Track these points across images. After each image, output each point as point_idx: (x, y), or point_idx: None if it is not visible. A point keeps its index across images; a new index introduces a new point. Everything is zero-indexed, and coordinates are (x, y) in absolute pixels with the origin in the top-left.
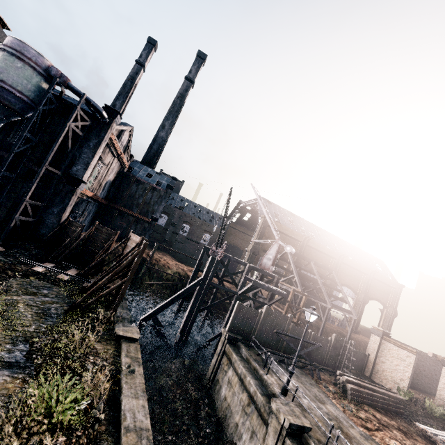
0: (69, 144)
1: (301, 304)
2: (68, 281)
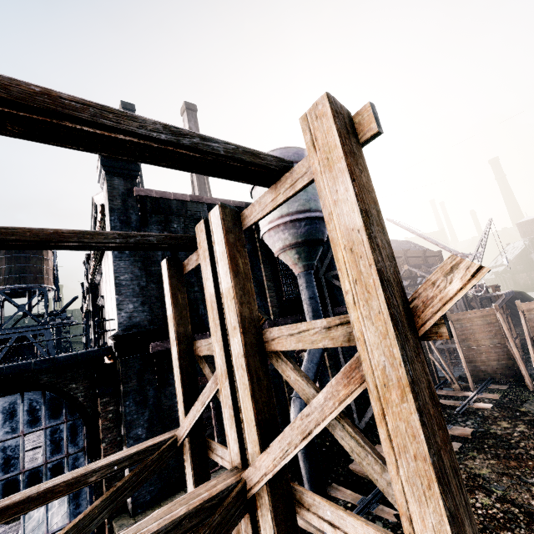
0: None
1: (500, 296)
2: (504, 394)
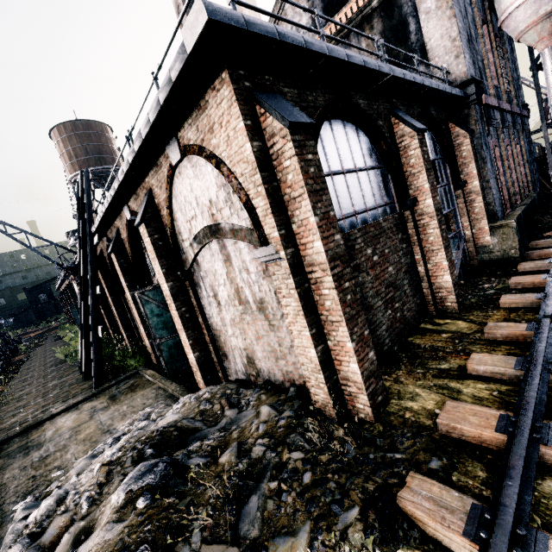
0: None
1: None
2: None
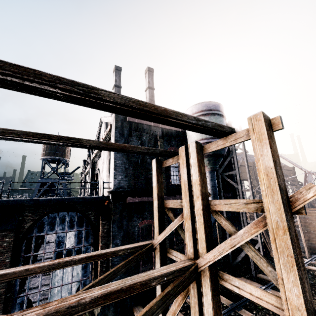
0: (239, 166)
1: None
2: None
